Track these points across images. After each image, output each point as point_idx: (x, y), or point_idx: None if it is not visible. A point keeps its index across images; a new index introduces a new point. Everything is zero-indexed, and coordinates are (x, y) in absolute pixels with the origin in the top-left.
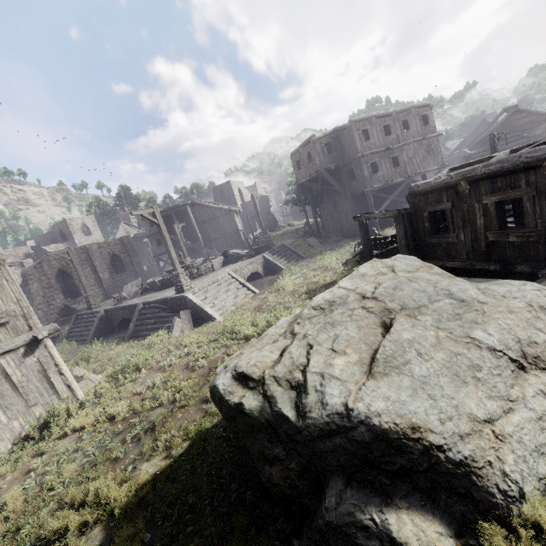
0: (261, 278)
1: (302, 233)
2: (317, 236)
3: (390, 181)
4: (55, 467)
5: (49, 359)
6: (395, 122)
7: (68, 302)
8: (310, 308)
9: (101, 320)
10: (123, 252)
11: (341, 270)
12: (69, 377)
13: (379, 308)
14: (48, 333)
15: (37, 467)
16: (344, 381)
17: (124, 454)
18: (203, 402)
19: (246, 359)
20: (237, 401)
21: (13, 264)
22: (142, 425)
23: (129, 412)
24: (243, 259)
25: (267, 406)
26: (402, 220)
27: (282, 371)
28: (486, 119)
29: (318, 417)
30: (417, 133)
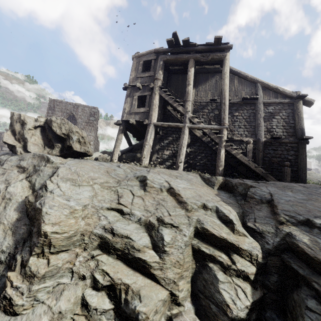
0: None
1: None
2: None
3: None
4: None
5: None
6: None
7: None
8: None
9: None
10: None
11: None
12: None
13: None
14: None
15: None
16: None
17: None
18: None
19: None
20: None
21: None
22: None
23: None
24: None
25: None
26: None
27: None
28: None
29: None
30: None
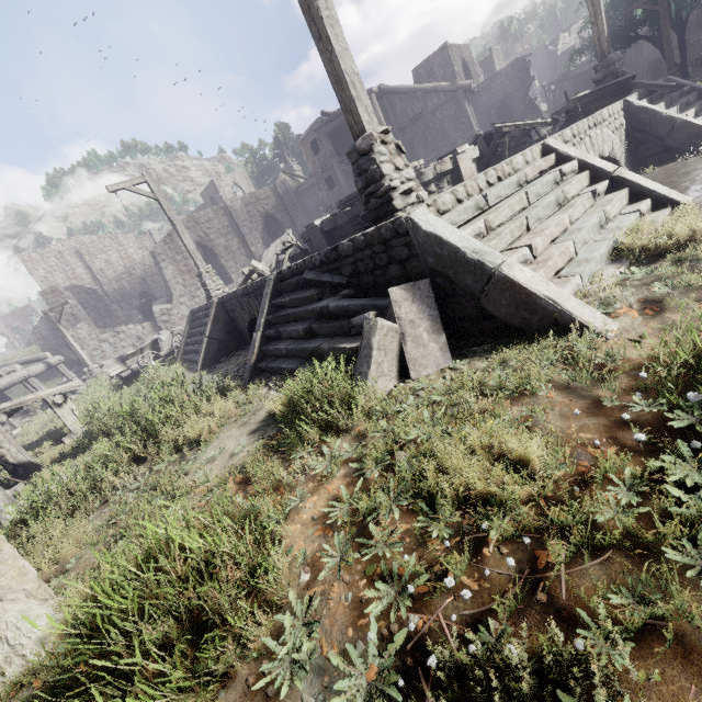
0: None
1: None
2: None
3: None
4: None
5: None
6: None
7: None
8: None
9: (218, 321)
10: (280, 210)
11: None
12: None
13: None
14: None
15: None
16: None
17: None
18: None
19: None
20: None
21: None
22: None
23: None
24: (543, 138)
25: None
26: None
27: None
28: None
29: None
30: None
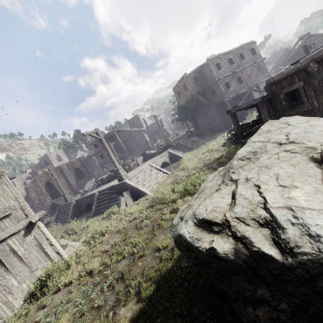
0: (169, 165)
1: (186, 137)
2: (197, 136)
3: (238, 92)
4: (54, 317)
5: (42, 236)
6: (235, 56)
7: (54, 201)
8: (238, 159)
9: (74, 207)
10: (81, 166)
11: (223, 149)
12: (57, 246)
13: (300, 148)
14: (39, 218)
15: (40, 318)
16: (320, 210)
17: (104, 301)
18: (155, 251)
19: (202, 207)
20: (208, 246)
21: (12, 177)
22: (113, 275)
23: (101, 266)
24: (155, 156)
25: (242, 247)
26: (264, 104)
27: (243, 211)
28: (287, 48)
29: (315, 252)
30: (250, 60)
